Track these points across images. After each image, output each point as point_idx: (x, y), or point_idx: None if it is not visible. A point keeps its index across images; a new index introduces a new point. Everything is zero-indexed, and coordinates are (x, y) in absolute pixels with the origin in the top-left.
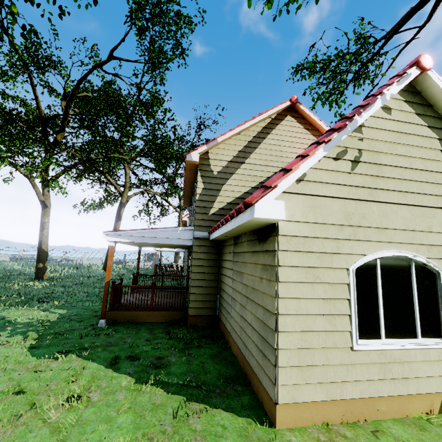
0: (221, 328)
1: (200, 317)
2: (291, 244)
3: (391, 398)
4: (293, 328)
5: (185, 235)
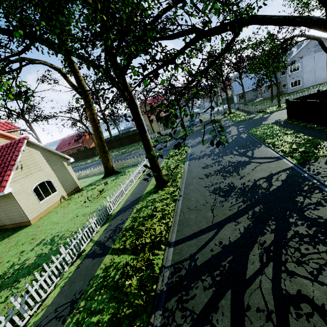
0: None
1: None
2: (16, 193)
3: (51, 206)
4: (26, 207)
5: None
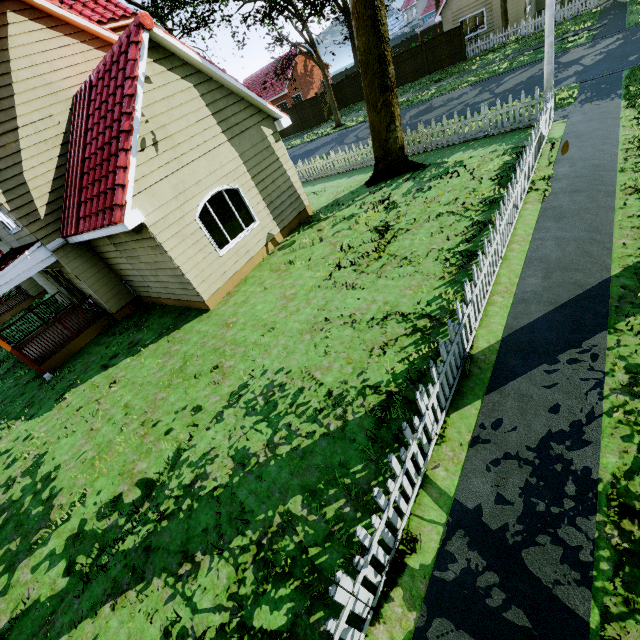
0: (148, 301)
1: (125, 308)
2: (159, 228)
3: (247, 263)
4: (190, 268)
5: (40, 256)
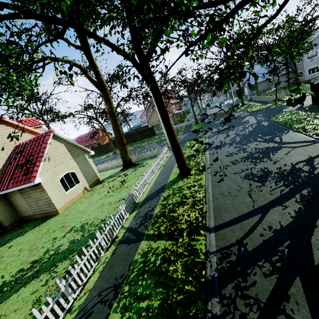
0: (26, 219)
1: (14, 223)
2: (45, 184)
3: (75, 197)
4: (54, 197)
5: None
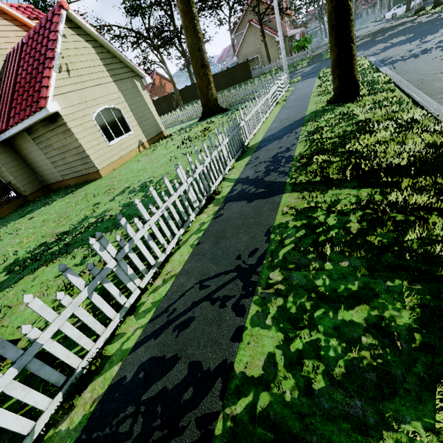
0: (55, 188)
1: (37, 192)
2: (69, 118)
3: (126, 154)
4: (89, 147)
5: None
